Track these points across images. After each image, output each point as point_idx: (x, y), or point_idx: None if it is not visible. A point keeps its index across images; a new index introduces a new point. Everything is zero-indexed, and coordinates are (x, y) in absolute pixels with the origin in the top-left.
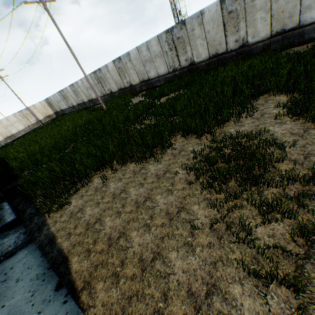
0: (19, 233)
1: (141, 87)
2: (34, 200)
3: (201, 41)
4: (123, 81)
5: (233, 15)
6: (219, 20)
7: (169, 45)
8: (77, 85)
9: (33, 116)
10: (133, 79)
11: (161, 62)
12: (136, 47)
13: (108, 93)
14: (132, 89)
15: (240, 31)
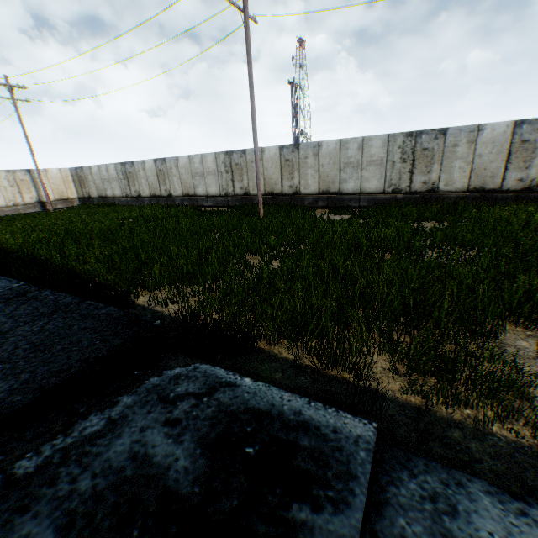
0: (486, 494)
1: (318, 201)
2: (325, 371)
3: (462, 164)
4: (283, 182)
5: (527, 145)
6: (503, 145)
7: (404, 153)
8: (173, 164)
9: (33, 189)
10: (305, 185)
11: (376, 173)
12: (340, 139)
13: (237, 193)
14: (295, 199)
15: (530, 169)
